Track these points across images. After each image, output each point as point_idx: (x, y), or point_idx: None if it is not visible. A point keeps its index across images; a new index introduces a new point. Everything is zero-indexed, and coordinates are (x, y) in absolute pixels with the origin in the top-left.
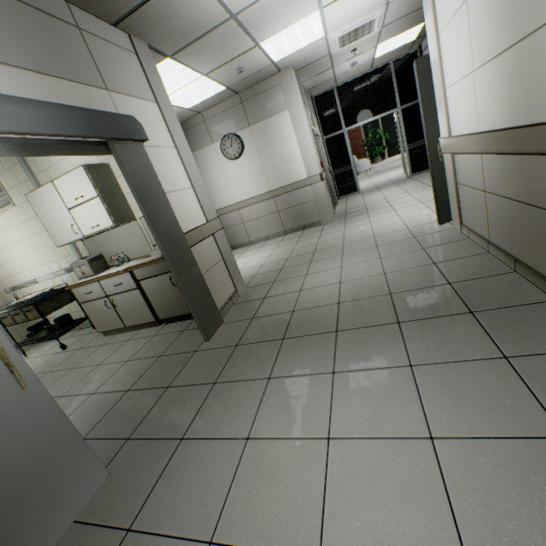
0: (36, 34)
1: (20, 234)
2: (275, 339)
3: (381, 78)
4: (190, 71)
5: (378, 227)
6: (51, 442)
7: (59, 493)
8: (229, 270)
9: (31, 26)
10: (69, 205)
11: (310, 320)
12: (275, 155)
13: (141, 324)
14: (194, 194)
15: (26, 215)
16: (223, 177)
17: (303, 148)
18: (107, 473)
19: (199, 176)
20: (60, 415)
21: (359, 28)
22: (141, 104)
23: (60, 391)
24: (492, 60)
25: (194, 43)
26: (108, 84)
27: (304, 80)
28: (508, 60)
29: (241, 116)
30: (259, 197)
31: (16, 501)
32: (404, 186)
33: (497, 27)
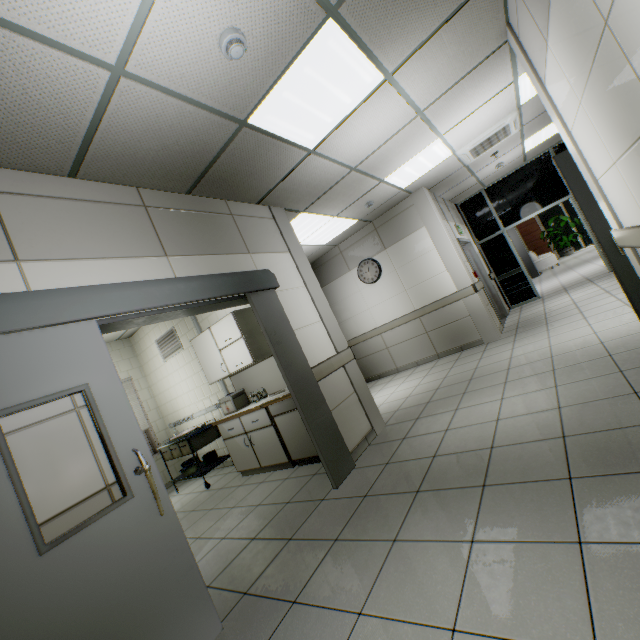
0: (203, 229)
1: (184, 373)
2: (408, 490)
3: (541, 167)
4: (322, 216)
5: (558, 343)
6: (177, 575)
7: (177, 635)
8: (362, 404)
9: (200, 225)
10: (220, 346)
11: (452, 468)
12: (416, 273)
13: (275, 465)
14: (323, 327)
15: (190, 357)
16: (362, 301)
17: (446, 260)
18: (220, 628)
19: (328, 308)
20: (187, 548)
21: (491, 136)
22: (275, 257)
23: (198, 532)
24: (626, 153)
25: (321, 196)
26: (250, 249)
27: (442, 193)
28: (639, 152)
29: (375, 241)
30: (402, 318)
31: (144, 630)
32: (604, 283)
33: (616, 125)
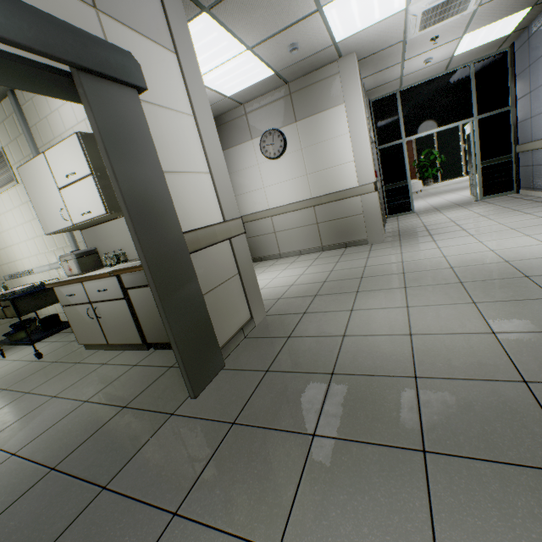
0: None
1: (21, 216)
2: (299, 430)
3: (457, 82)
4: (232, 39)
5: (453, 254)
6: None
7: None
8: (245, 289)
9: None
10: (60, 183)
11: (363, 402)
12: (322, 157)
13: (126, 344)
14: (210, 181)
15: (27, 195)
16: (259, 178)
17: (357, 150)
18: None
19: (222, 160)
20: None
21: None
22: (150, 47)
23: None
24: None
25: None
26: (99, 2)
27: (366, 76)
28: None
29: (287, 109)
30: (297, 204)
31: None
32: (476, 209)
33: None
